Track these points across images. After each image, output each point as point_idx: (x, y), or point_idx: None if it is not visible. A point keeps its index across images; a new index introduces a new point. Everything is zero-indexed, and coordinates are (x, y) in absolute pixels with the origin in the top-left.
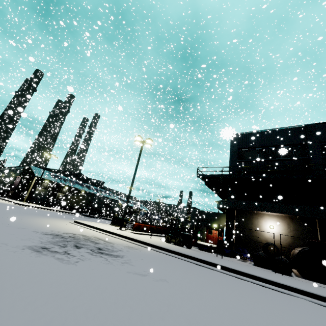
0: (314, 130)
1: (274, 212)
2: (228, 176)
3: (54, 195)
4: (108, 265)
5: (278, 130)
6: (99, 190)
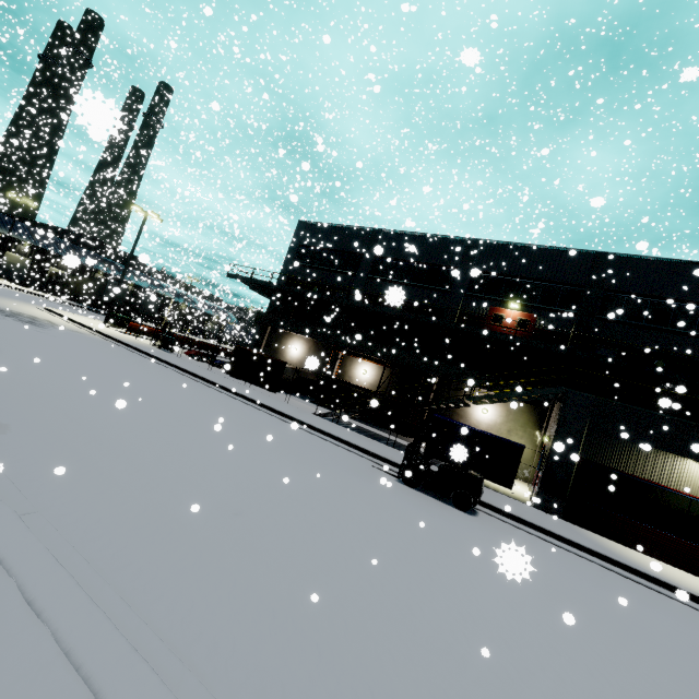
0: (376, 238)
1: (294, 332)
2: (257, 282)
3: (43, 271)
4: (20, 324)
5: (348, 229)
6: (132, 273)
